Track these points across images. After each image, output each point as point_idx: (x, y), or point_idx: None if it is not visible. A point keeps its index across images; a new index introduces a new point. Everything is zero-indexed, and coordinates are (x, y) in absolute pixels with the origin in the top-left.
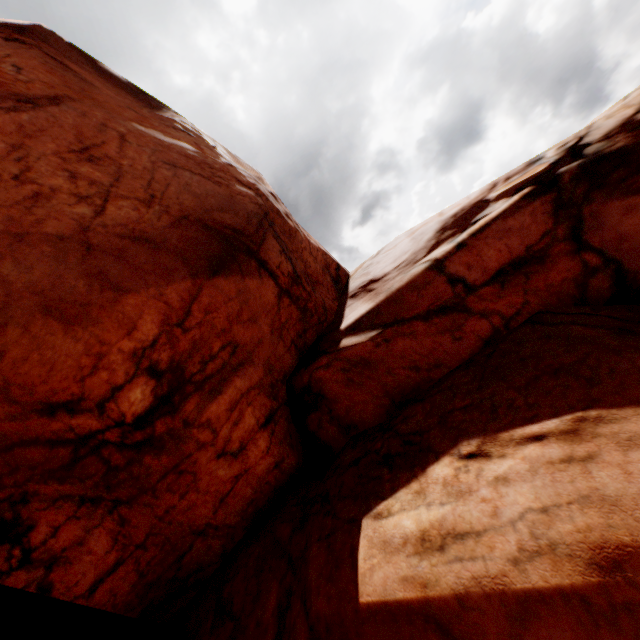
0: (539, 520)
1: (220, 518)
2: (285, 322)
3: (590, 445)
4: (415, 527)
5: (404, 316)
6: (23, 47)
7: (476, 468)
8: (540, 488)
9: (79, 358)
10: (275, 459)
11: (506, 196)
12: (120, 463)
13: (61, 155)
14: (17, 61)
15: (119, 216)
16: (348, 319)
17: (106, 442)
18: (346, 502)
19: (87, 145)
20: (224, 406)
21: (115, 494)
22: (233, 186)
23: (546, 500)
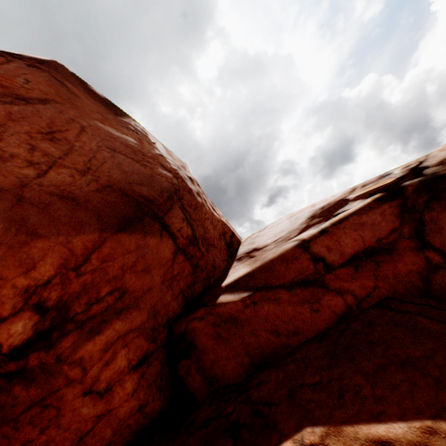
0: None
1: None
2: (177, 274)
3: None
4: None
5: (272, 283)
6: (38, 71)
7: None
8: None
9: None
10: (139, 402)
11: (362, 198)
12: None
13: (31, 134)
14: (29, 77)
15: (56, 179)
16: (229, 278)
17: None
18: None
19: (54, 130)
20: (99, 346)
21: None
22: (156, 169)
23: None
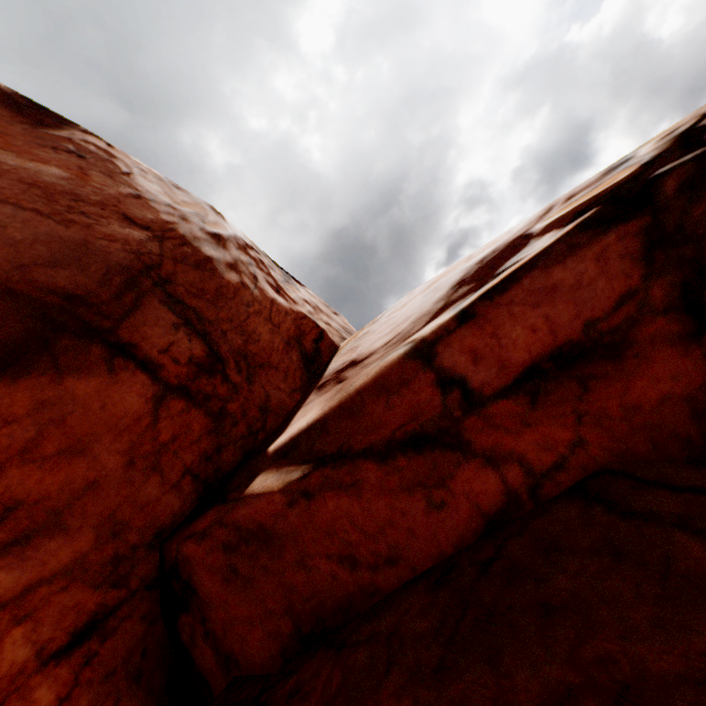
0: None
1: None
2: (171, 440)
3: None
4: None
5: (353, 445)
6: None
7: None
8: None
9: None
10: None
11: (557, 226)
12: None
13: None
14: None
15: None
16: (285, 433)
17: None
18: None
19: None
20: None
21: None
22: (103, 226)
23: None
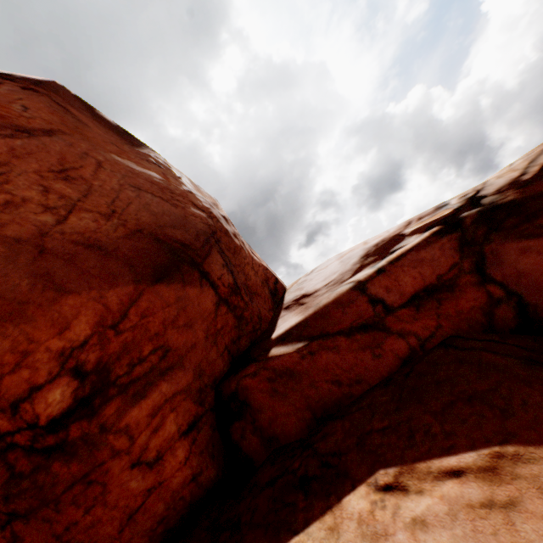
0: None
1: (125, 538)
2: (221, 328)
3: (511, 488)
4: None
5: (329, 330)
6: (35, 94)
7: (393, 504)
8: (461, 539)
9: (3, 355)
10: (193, 471)
11: (419, 232)
12: (25, 469)
13: (41, 173)
14: (27, 103)
15: (78, 225)
16: (279, 329)
17: (14, 445)
18: (256, 532)
19: (66, 167)
20: (146, 411)
21: (13, 505)
22: (188, 208)
23: None
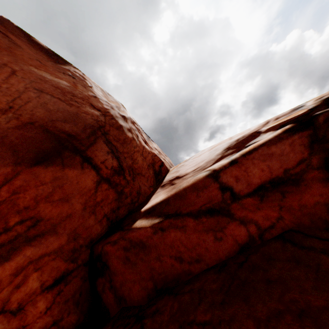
0: None
1: None
2: (100, 201)
3: None
4: None
5: (182, 210)
6: None
7: None
8: None
9: None
10: (53, 318)
11: (273, 129)
12: None
13: None
14: None
15: None
16: (149, 204)
17: None
18: None
19: None
20: (9, 271)
21: None
22: (83, 107)
23: None
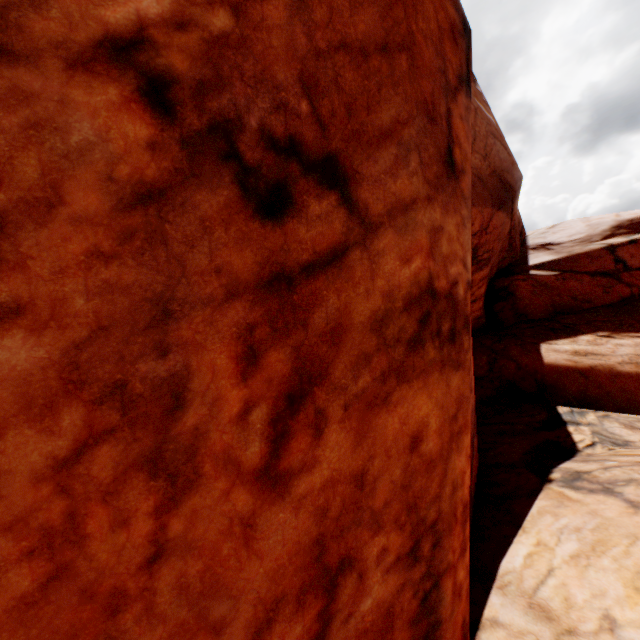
0: (633, 357)
1: None
2: (502, 249)
3: None
4: (571, 349)
5: (577, 270)
6: None
7: (606, 340)
8: (637, 350)
9: None
10: (480, 315)
11: None
12: None
13: None
14: None
15: (475, 163)
16: (534, 261)
17: None
18: (528, 338)
19: None
20: (479, 277)
21: None
22: (512, 157)
23: (639, 353)
